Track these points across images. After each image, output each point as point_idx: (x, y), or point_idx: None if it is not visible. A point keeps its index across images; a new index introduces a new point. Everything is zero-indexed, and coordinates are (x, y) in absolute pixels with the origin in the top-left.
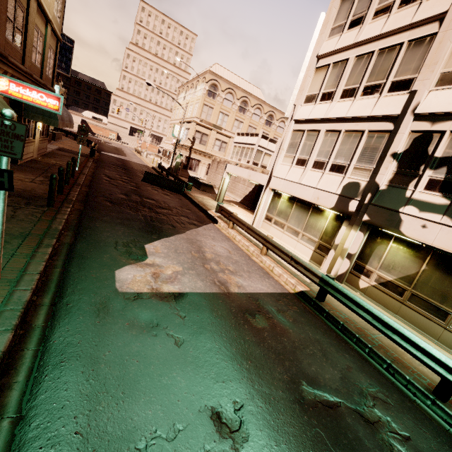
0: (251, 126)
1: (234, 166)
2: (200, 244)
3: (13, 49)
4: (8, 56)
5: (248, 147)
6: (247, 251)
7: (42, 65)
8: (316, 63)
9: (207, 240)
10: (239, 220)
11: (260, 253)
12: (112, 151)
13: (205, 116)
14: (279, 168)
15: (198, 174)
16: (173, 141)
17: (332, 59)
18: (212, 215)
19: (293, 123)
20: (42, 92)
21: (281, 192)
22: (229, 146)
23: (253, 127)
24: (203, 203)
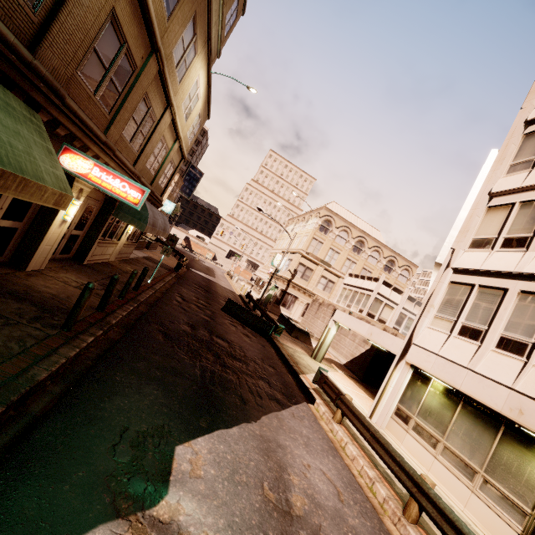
0: (366, 269)
1: (346, 314)
2: (282, 459)
3: (128, 148)
4: (117, 151)
5: (362, 293)
6: (370, 491)
7: (156, 173)
8: (487, 201)
9: (296, 447)
10: (357, 414)
11: (403, 514)
12: (202, 270)
13: (312, 249)
14: (425, 333)
15: (291, 313)
16: (270, 270)
17: (519, 197)
18: (307, 385)
19: (450, 271)
20: (127, 181)
21: (430, 375)
22: (337, 287)
23: (368, 270)
24: (293, 358)
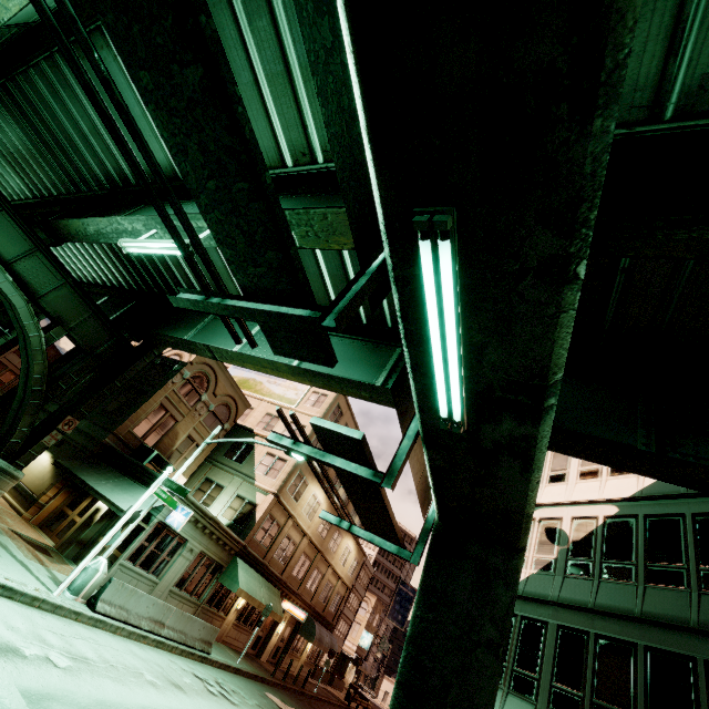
0: None
1: None
2: None
3: (308, 592)
4: (302, 595)
5: None
6: None
7: (327, 603)
8: None
9: None
10: None
11: None
12: None
13: None
14: None
15: None
16: None
17: None
18: None
19: None
20: (301, 610)
21: None
22: None
23: None
24: None
